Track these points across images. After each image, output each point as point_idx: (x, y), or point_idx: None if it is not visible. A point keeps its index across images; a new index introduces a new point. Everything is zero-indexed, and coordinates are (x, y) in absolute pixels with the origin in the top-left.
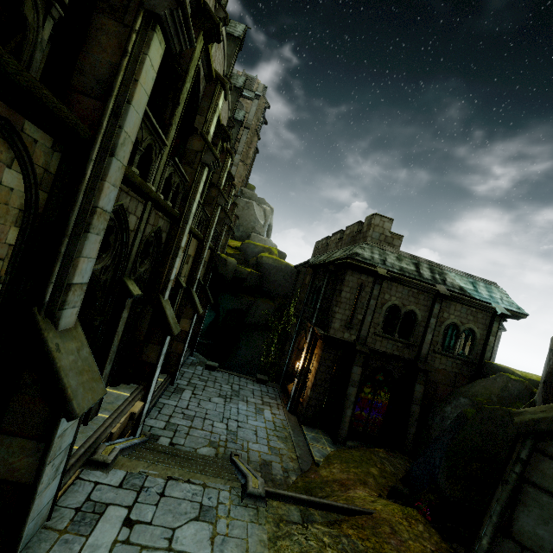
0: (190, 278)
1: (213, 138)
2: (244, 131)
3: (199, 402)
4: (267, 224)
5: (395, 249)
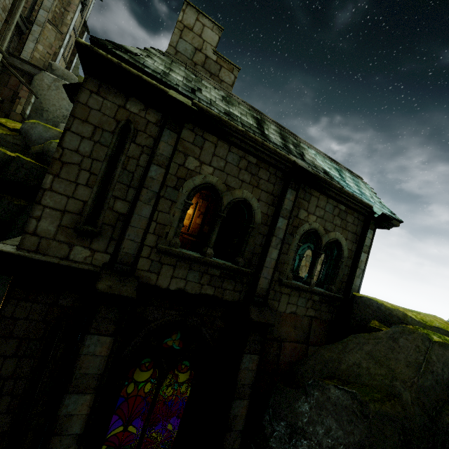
0: None
1: None
2: None
3: None
4: None
5: (222, 87)
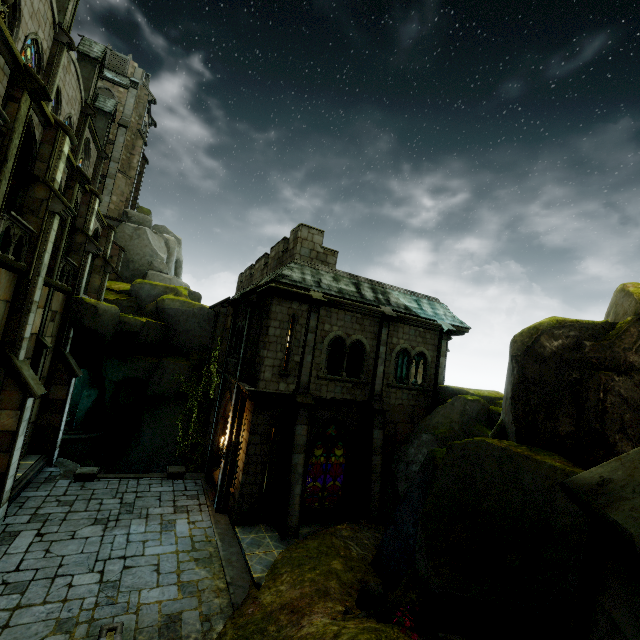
0: (7, 339)
1: (10, 88)
2: (119, 130)
3: (48, 547)
4: (173, 259)
5: (330, 268)
